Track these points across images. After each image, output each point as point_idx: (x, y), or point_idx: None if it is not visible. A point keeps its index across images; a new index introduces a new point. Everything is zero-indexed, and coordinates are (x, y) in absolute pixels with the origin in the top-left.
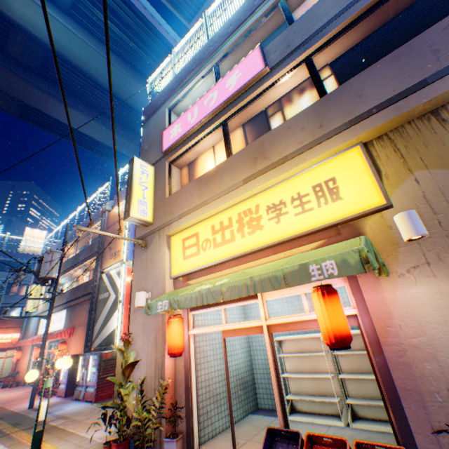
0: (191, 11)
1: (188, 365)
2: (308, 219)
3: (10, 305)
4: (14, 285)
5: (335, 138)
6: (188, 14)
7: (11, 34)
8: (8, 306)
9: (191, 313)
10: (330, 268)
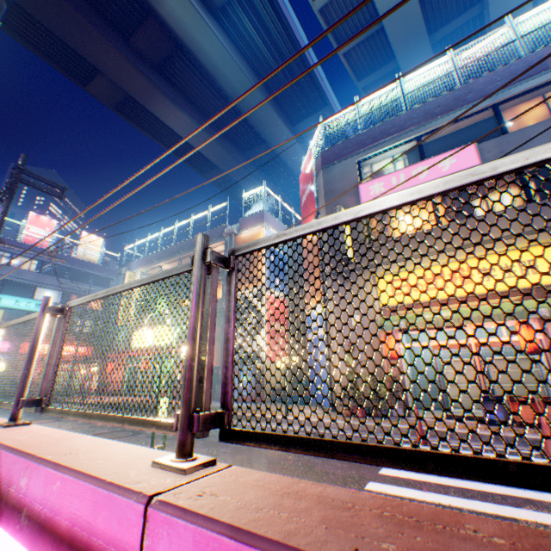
0: (344, 35)
1: (401, 366)
2: (512, 282)
3: None
4: (73, 295)
5: (539, 235)
6: (340, 37)
7: (145, 24)
8: None
9: (399, 334)
10: (543, 312)
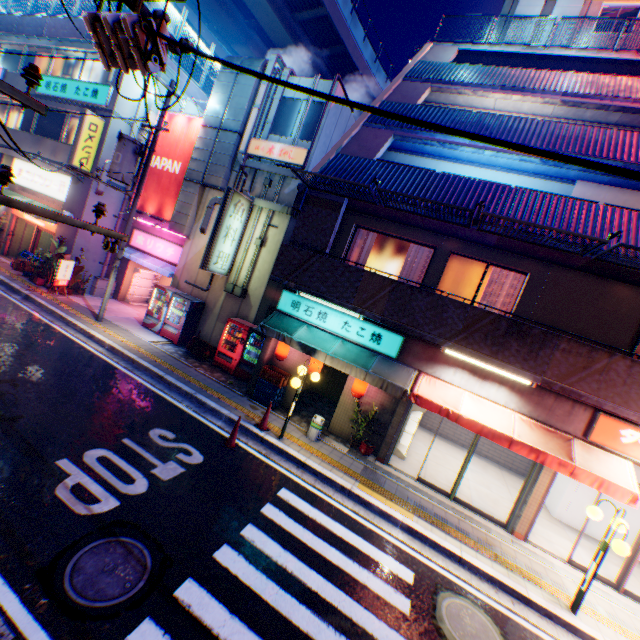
0: None
1: None
2: None
3: None
4: None
5: None
6: None
7: None
8: None
9: None
10: None
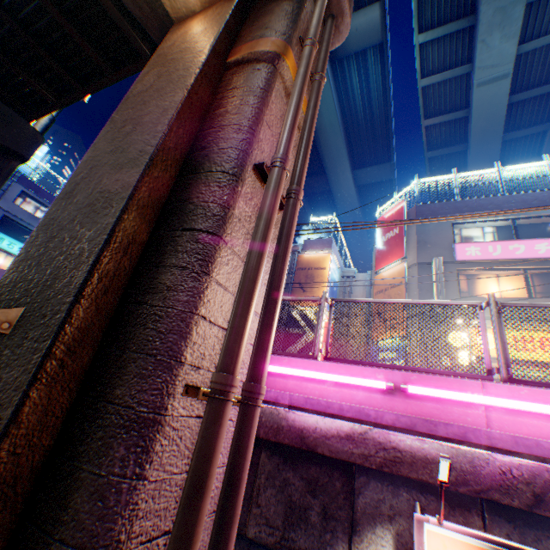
0: (433, 112)
1: None
2: None
3: None
4: None
5: None
6: (428, 112)
7: None
8: None
9: None
10: None
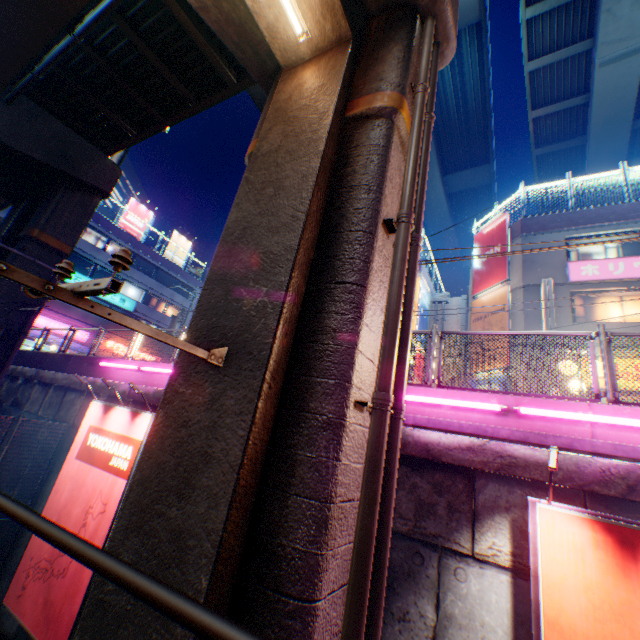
0: (543, 101)
1: None
2: None
3: (149, 320)
4: (155, 297)
5: None
6: (537, 101)
7: None
8: (145, 320)
9: None
10: None
